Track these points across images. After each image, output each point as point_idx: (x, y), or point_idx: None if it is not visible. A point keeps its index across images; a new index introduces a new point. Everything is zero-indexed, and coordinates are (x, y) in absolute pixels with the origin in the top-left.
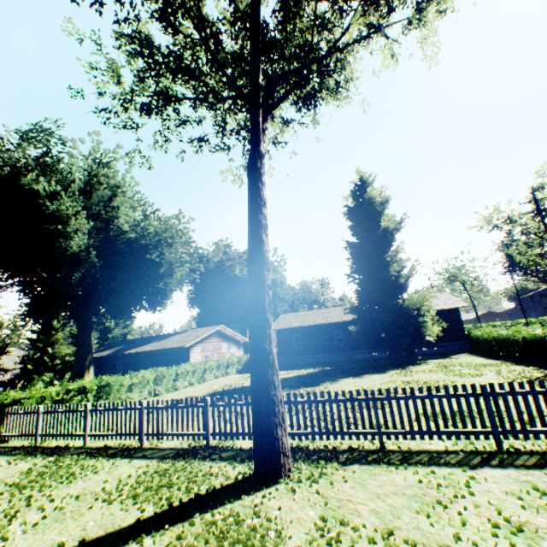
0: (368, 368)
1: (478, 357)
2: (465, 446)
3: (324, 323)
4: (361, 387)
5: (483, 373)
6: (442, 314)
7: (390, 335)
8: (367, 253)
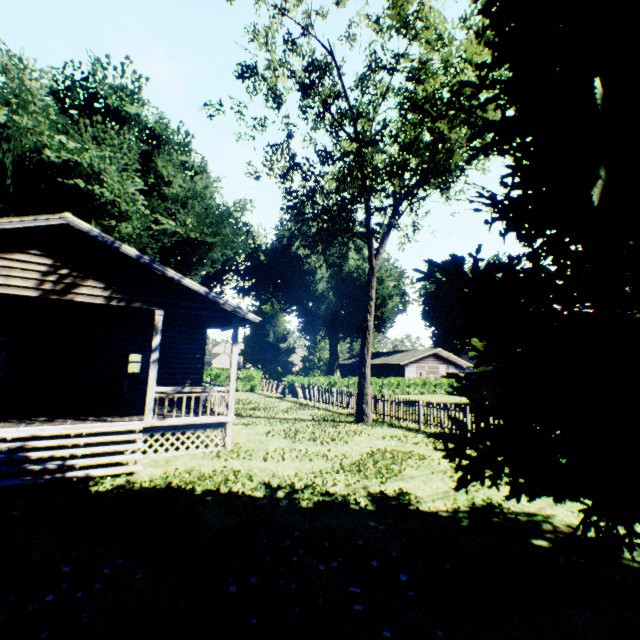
0: None
1: None
2: None
3: None
4: None
5: None
6: None
7: None
8: None
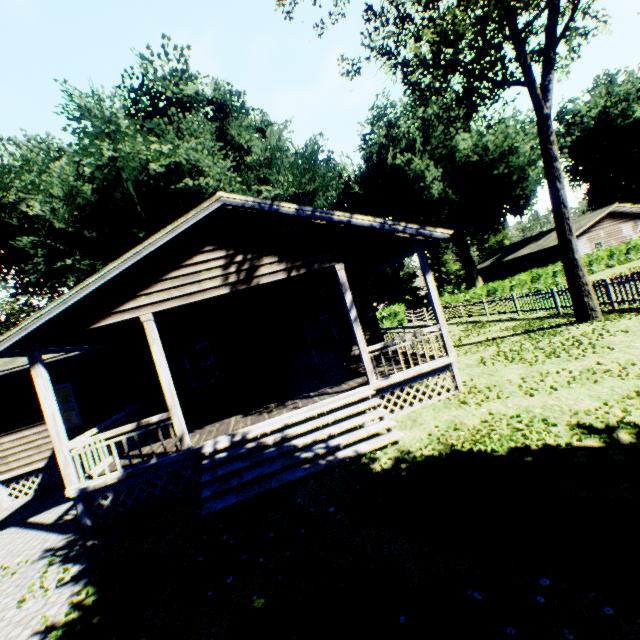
0: None
1: None
2: None
3: None
4: None
5: None
6: None
7: None
8: None
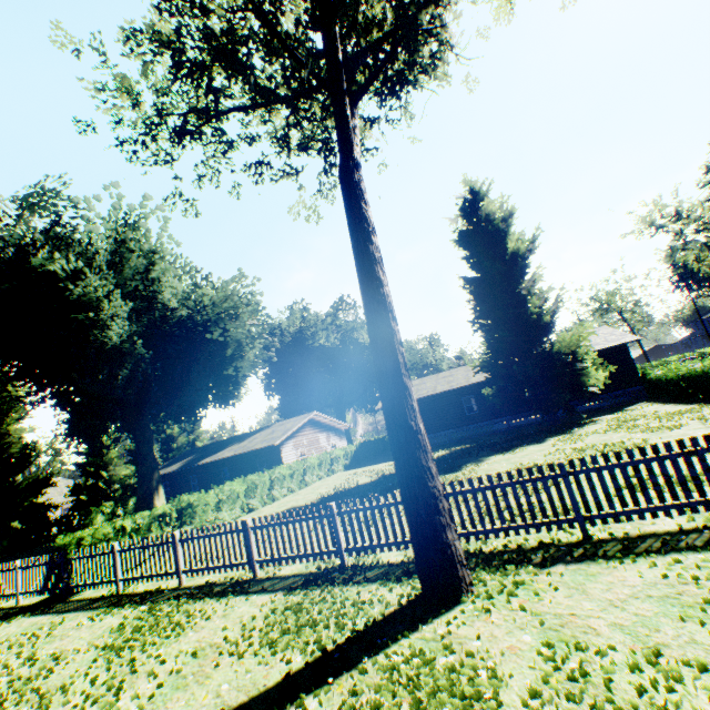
0: (518, 439)
1: (664, 404)
2: (707, 521)
3: (448, 390)
4: (520, 464)
5: (682, 424)
6: (604, 356)
7: (538, 393)
8: (493, 289)
